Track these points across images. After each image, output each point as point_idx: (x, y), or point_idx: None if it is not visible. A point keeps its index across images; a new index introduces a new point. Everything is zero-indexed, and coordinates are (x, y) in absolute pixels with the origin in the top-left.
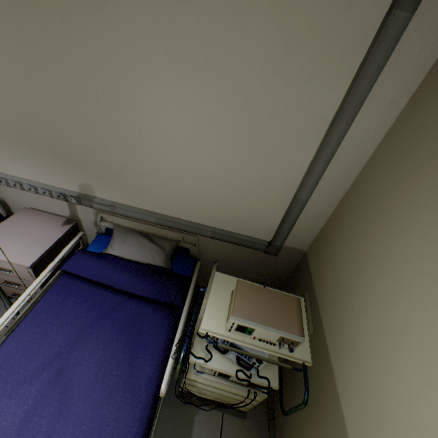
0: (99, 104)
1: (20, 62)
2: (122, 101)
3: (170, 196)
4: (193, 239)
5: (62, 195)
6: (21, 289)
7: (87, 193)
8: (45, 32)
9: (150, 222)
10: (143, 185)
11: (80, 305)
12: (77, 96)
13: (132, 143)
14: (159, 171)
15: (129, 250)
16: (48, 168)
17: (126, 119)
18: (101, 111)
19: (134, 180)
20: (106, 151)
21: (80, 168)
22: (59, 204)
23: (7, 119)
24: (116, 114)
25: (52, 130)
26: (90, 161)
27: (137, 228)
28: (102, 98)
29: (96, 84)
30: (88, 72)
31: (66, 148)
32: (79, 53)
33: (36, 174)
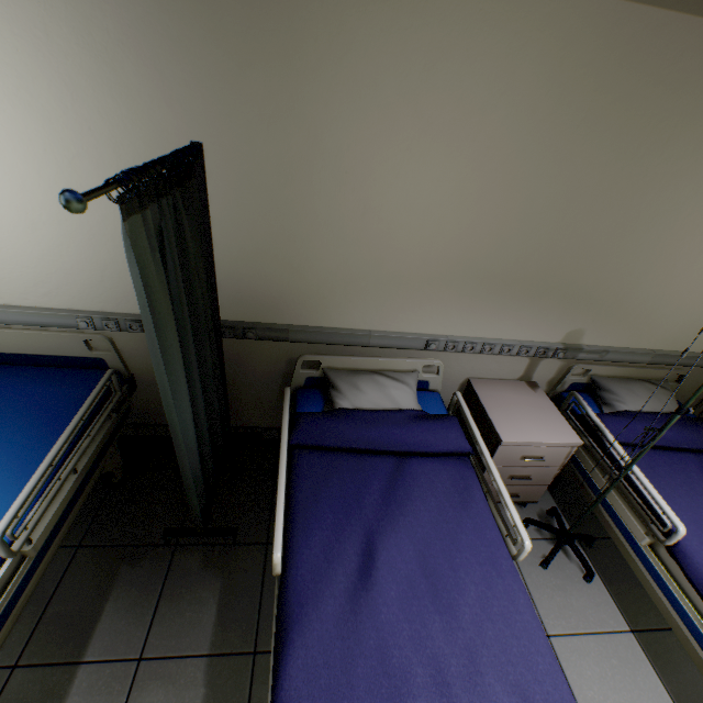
0: (670, 231)
1: (606, 197)
2: (700, 224)
3: (680, 325)
4: (672, 375)
5: (546, 350)
6: (518, 485)
7: (569, 342)
8: (663, 163)
9: (641, 362)
10: (655, 317)
11: (673, 473)
12: (649, 226)
13: (678, 269)
14: (689, 297)
15: (644, 401)
16: (539, 318)
17: (691, 243)
18: (666, 239)
19: (648, 313)
20: (637, 284)
21: (585, 310)
22: (515, 365)
23: (531, 265)
24: (683, 239)
25: (583, 269)
26: (606, 299)
27: (616, 375)
28: (678, 224)
29: (682, 210)
30: (683, 198)
31: (585, 288)
32: (687, 179)
33: (514, 329)
